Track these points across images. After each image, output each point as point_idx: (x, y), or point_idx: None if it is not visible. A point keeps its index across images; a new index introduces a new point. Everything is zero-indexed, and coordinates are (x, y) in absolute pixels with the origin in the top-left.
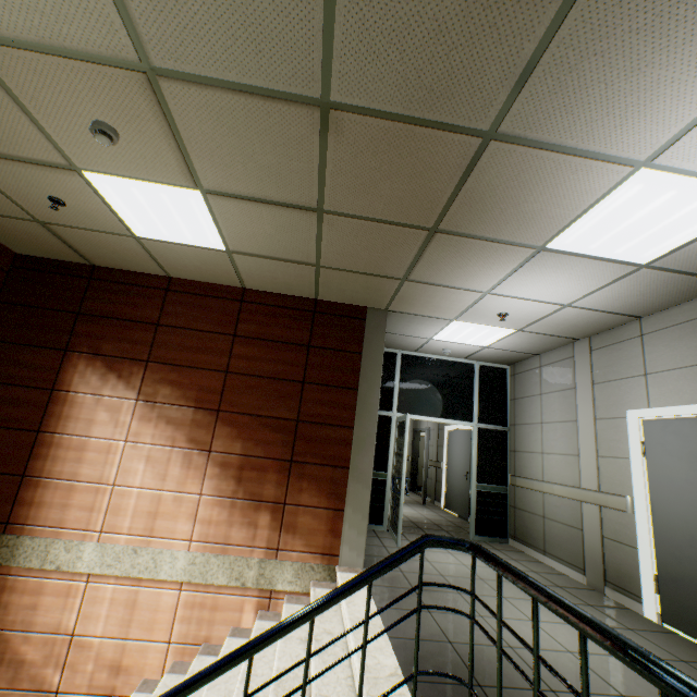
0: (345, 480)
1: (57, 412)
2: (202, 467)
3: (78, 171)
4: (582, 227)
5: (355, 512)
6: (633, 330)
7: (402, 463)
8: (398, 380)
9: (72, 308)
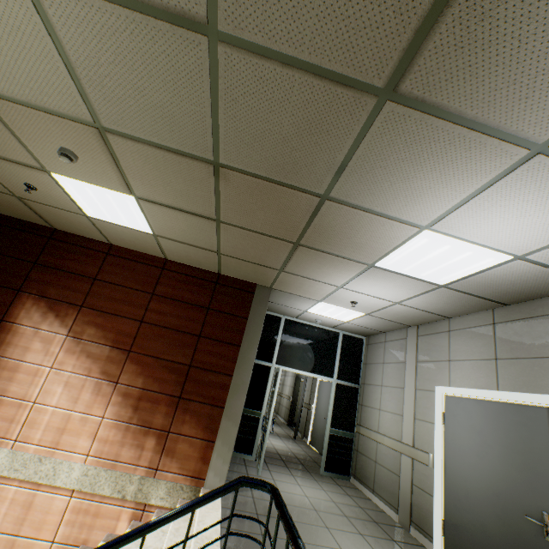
0: (220, 417)
1: (1, 338)
2: (108, 395)
3: (48, 172)
4: (395, 257)
5: (223, 444)
6: (444, 326)
7: (271, 406)
8: (279, 339)
9: (31, 259)
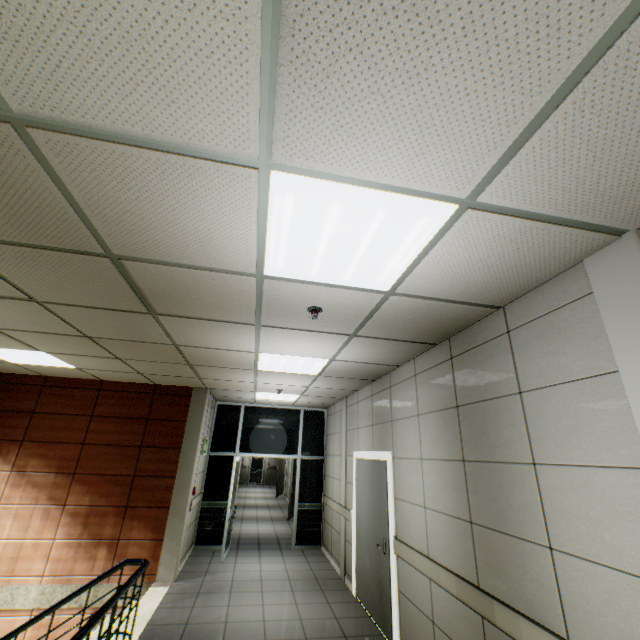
0: (167, 517)
1: None
2: (57, 518)
3: None
4: (263, 365)
5: (172, 540)
6: (356, 397)
7: (229, 495)
8: (241, 427)
9: None
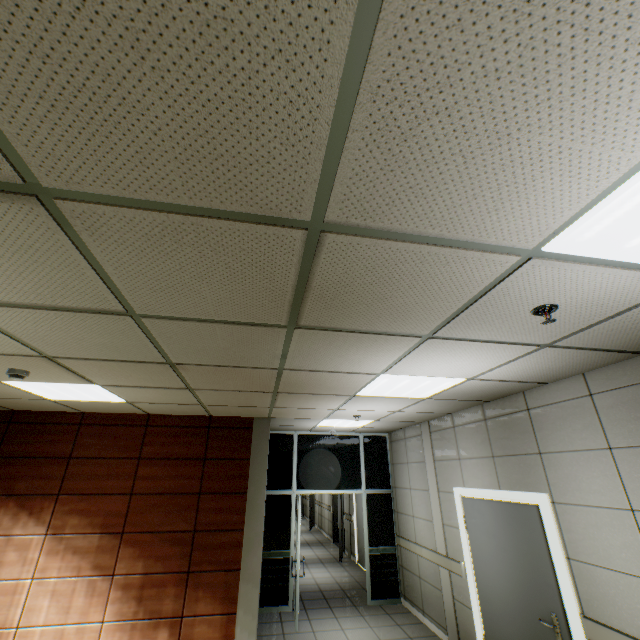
0: (237, 582)
1: None
2: (105, 593)
3: None
4: (370, 389)
5: (246, 613)
6: (449, 421)
7: (297, 545)
8: (295, 459)
9: None
